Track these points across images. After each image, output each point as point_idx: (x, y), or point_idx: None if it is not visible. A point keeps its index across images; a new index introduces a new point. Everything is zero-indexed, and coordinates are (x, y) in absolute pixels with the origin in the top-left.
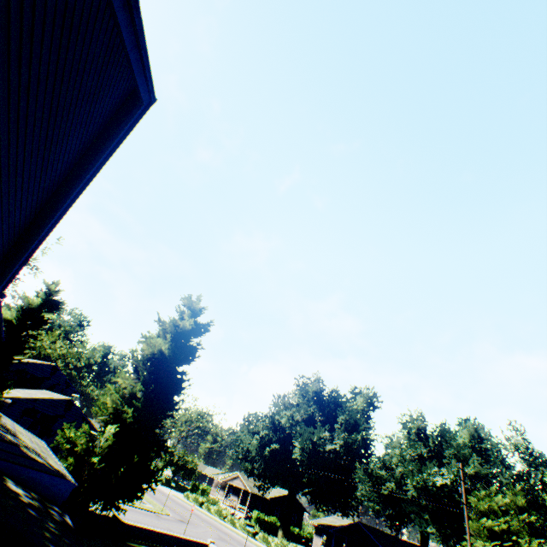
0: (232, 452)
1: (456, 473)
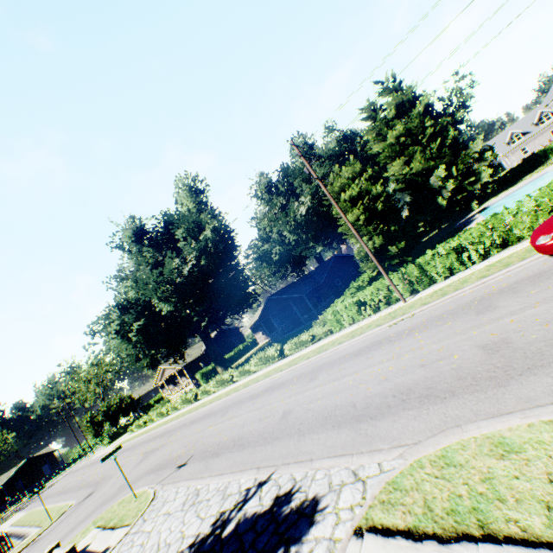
0: (127, 366)
1: (311, 192)
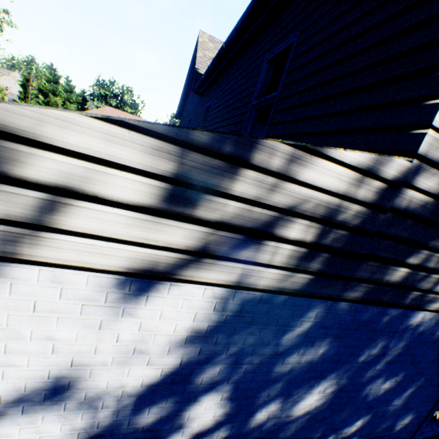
0: None
1: None
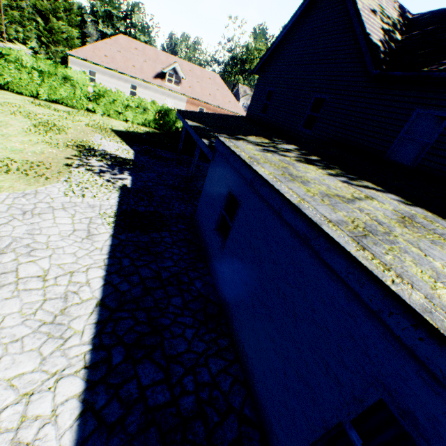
0: None
1: None
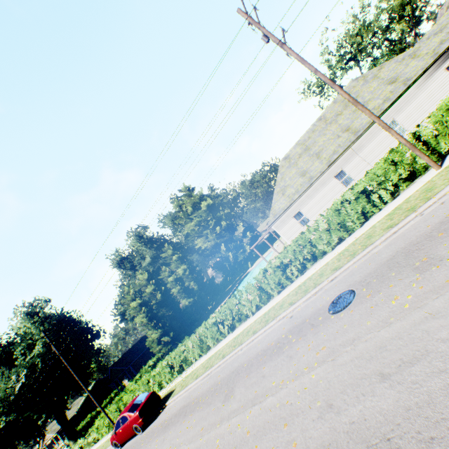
0: None
1: (145, 269)
